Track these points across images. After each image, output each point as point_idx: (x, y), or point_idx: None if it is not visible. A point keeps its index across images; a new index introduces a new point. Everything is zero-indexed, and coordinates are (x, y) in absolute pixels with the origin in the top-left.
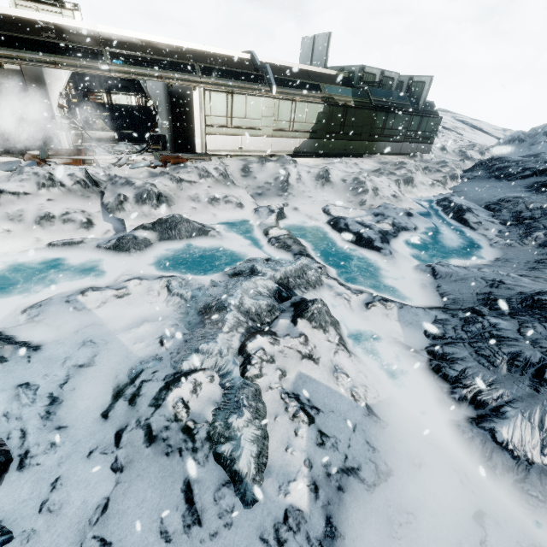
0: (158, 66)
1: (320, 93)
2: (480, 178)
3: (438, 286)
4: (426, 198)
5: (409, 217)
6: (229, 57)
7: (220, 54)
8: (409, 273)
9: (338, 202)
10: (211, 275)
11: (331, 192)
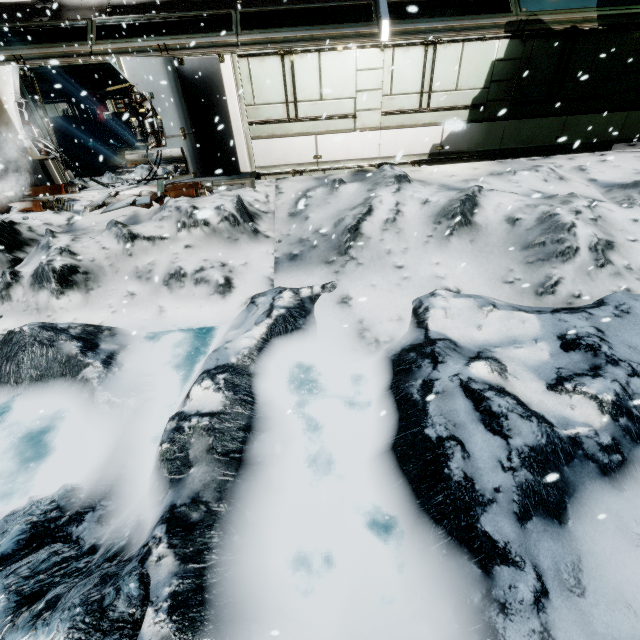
0: None
1: (503, 16)
2: None
3: None
4: None
5: None
6: None
7: None
8: None
9: (472, 284)
10: None
11: (463, 253)
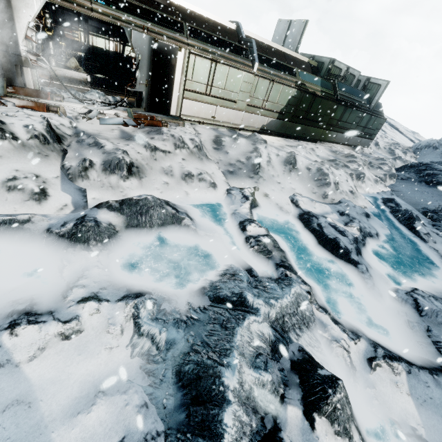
0: (142, 16)
1: (294, 78)
2: (412, 180)
3: (429, 330)
4: (372, 194)
5: (368, 218)
6: (216, 23)
7: (208, 18)
8: (390, 301)
9: (304, 192)
10: (186, 289)
11: (297, 180)
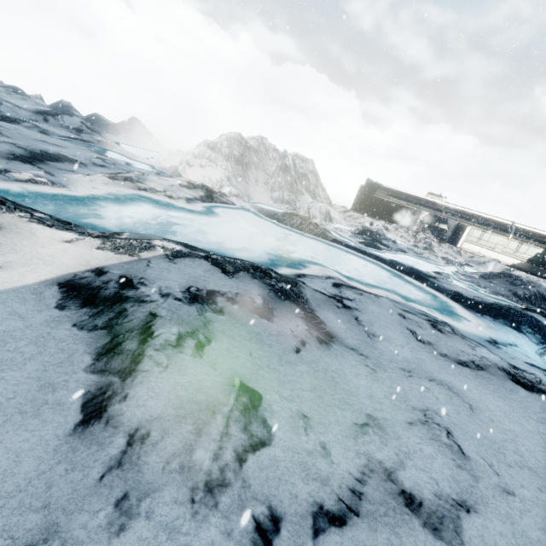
0: (466, 218)
1: (545, 245)
2: None
3: None
4: None
5: None
6: (498, 221)
7: (494, 219)
8: None
9: None
10: None
11: None
